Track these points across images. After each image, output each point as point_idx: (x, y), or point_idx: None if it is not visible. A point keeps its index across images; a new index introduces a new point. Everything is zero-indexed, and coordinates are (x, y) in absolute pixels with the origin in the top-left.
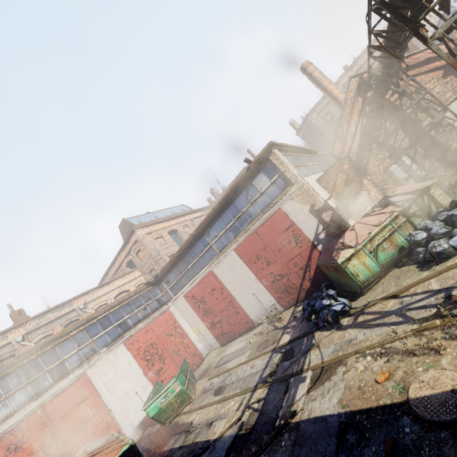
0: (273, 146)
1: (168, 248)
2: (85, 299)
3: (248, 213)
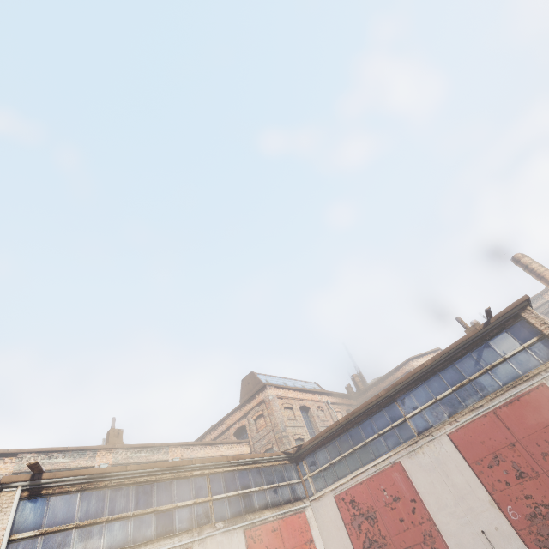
0: (527, 303)
1: (296, 428)
2: (182, 452)
3: (480, 383)
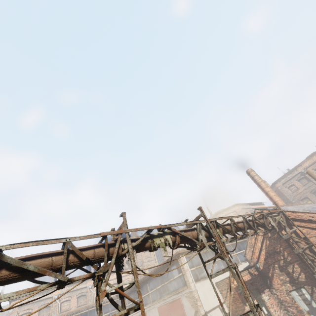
0: (180, 253)
1: (150, 261)
2: None
3: (167, 287)
